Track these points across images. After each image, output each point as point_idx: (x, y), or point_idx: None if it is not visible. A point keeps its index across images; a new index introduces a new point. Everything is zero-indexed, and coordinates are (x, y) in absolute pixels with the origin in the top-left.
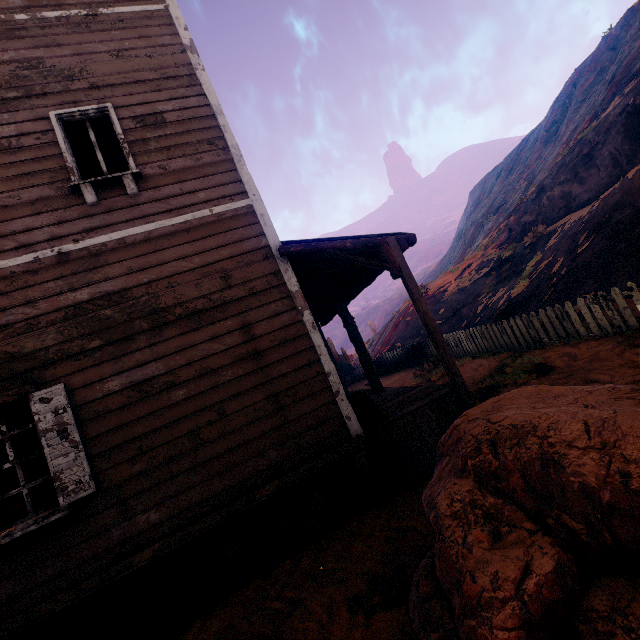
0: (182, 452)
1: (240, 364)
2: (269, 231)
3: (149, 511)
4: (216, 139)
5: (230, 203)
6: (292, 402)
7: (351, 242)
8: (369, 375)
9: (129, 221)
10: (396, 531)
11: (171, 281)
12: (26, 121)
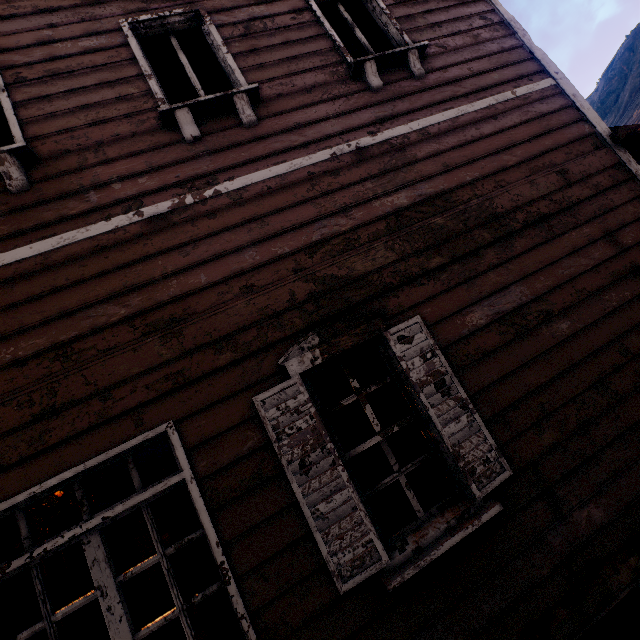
0: (598, 412)
1: (621, 285)
2: (589, 114)
3: (585, 505)
4: (486, 14)
5: (531, 84)
6: None
7: None
8: None
9: (423, 109)
10: None
11: (497, 180)
12: (274, 1)
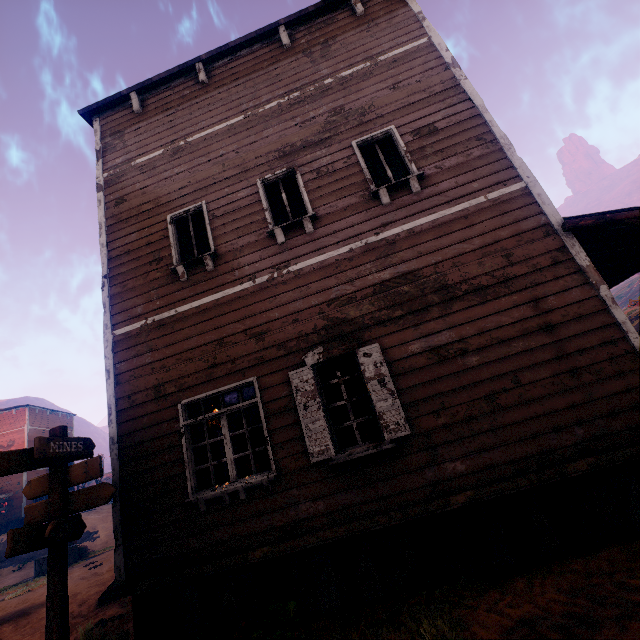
0: (480, 413)
1: (530, 337)
2: (548, 209)
3: (455, 461)
4: (483, 135)
5: (503, 188)
6: (596, 379)
7: None
8: None
9: (415, 214)
10: None
11: (454, 261)
12: (336, 152)
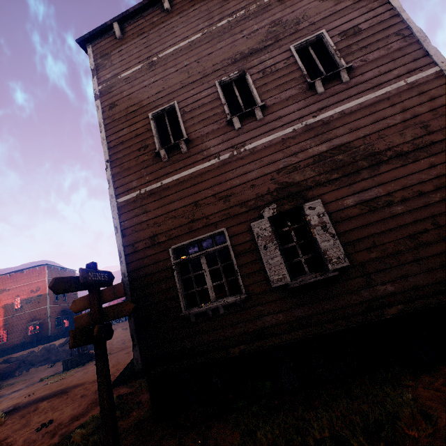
0: (406, 248)
1: None
2: None
3: (385, 284)
4: (401, 31)
5: (420, 73)
6: None
7: None
8: None
9: (344, 100)
10: None
11: (379, 134)
12: (277, 55)
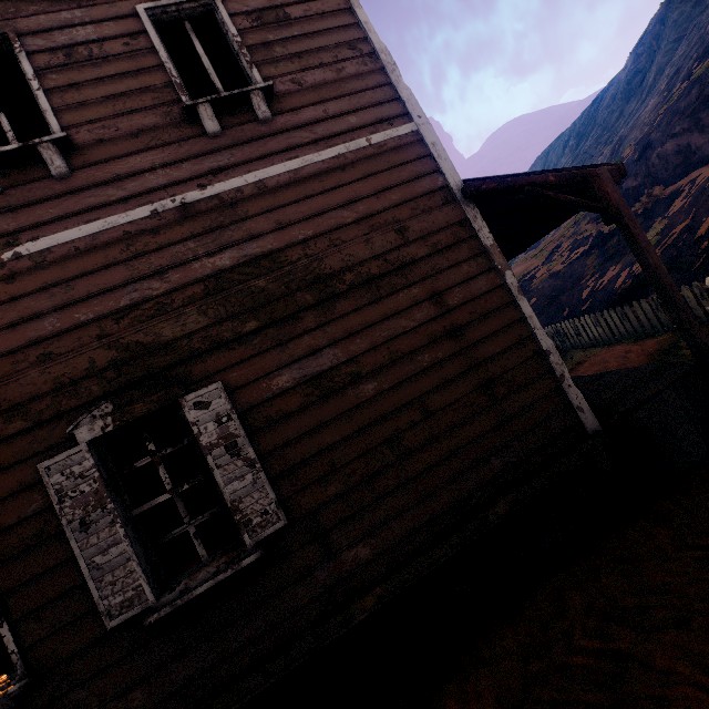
0: (384, 465)
1: (437, 345)
2: (445, 166)
3: (356, 545)
4: (358, 42)
5: (390, 129)
6: (509, 392)
7: (554, 175)
8: None
9: (265, 157)
10: None
11: (332, 238)
12: (106, 20)
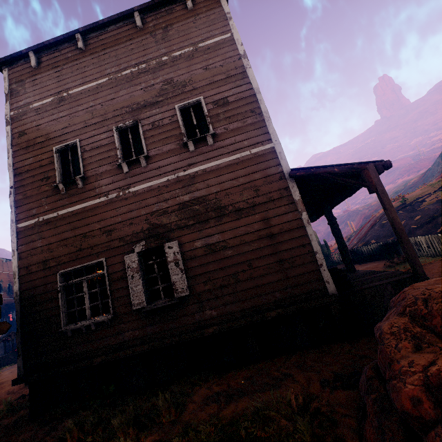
0: (229, 283)
1: (261, 240)
2: (283, 162)
3: (212, 310)
4: (255, 108)
5: (261, 146)
6: (291, 266)
7: (339, 168)
8: (345, 259)
9: (208, 159)
10: (355, 356)
11: (227, 192)
12: (165, 111)
